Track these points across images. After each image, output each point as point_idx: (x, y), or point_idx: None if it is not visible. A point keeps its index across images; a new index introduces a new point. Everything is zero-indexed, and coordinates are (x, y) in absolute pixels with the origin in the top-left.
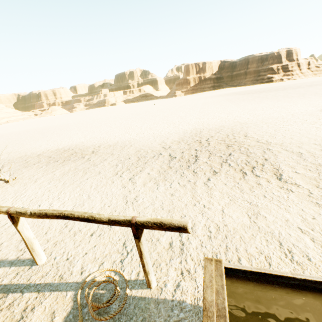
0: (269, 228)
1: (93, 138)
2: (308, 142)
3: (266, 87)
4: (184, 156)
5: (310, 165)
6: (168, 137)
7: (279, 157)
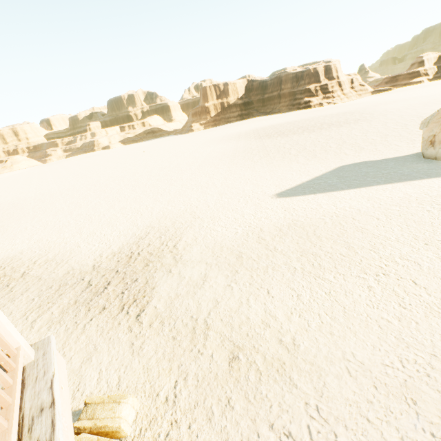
0: (85, 371)
1: (38, 243)
2: (205, 260)
3: (296, 121)
4: (99, 283)
5: (173, 296)
6: (113, 243)
7: (165, 285)
